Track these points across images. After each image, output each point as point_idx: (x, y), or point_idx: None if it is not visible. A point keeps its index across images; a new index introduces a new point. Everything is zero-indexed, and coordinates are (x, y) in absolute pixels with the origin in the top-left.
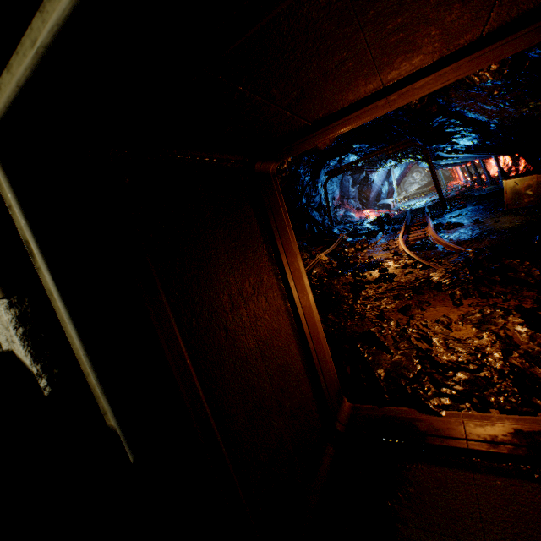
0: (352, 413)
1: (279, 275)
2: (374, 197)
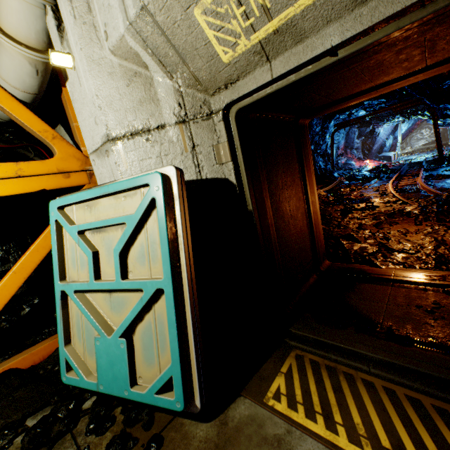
0: (330, 265)
1: (302, 181)
2: (377, 149)
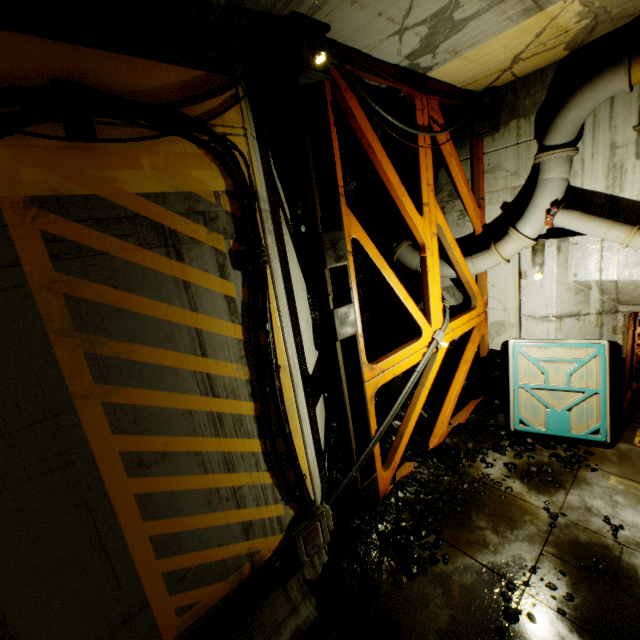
0: (637, 386)
1: (632, 332)
2: None
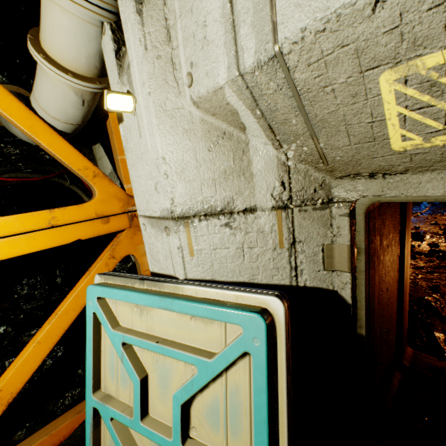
0: (413, 356)
1: (398, 255)
2: None
